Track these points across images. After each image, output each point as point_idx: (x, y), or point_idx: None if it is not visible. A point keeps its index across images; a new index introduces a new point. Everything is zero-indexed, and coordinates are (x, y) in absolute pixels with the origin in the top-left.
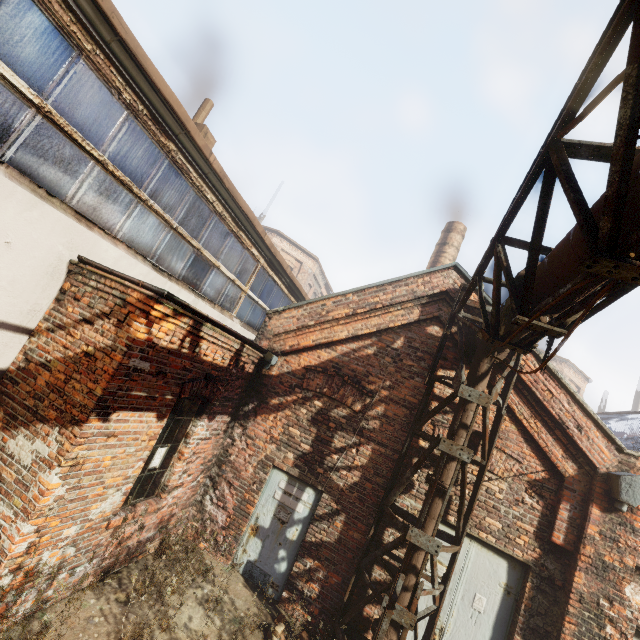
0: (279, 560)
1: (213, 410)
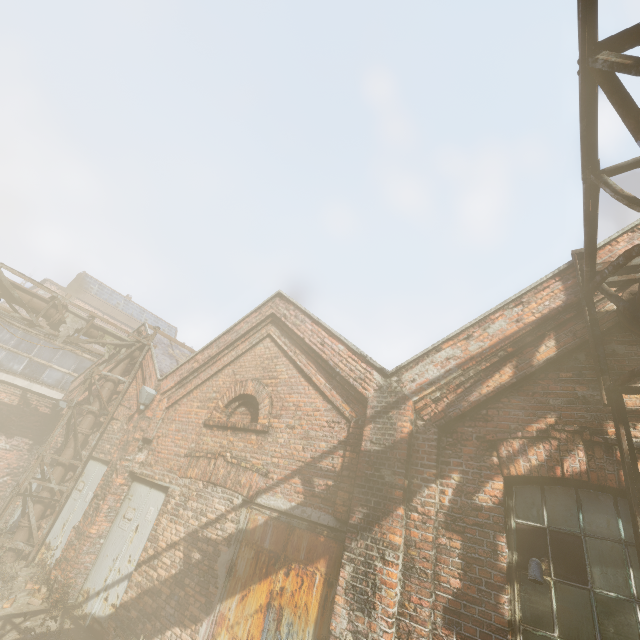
0: None
1: (11, 432)
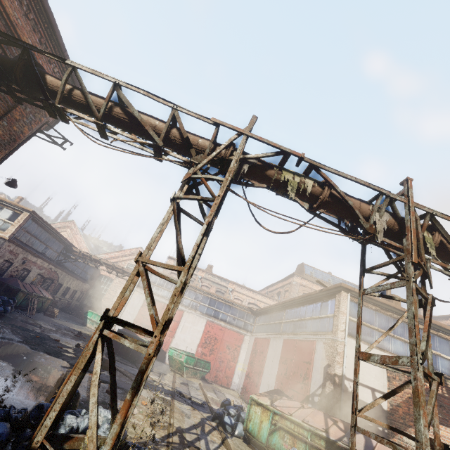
0: None
1: None
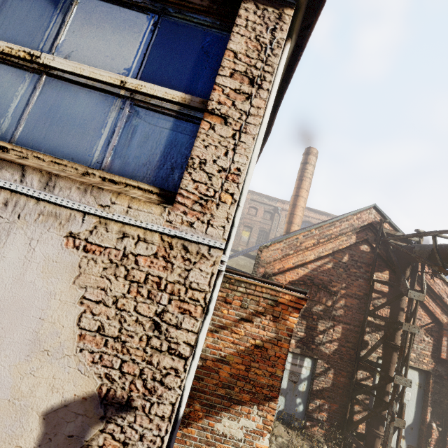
0: (297, 405)
1: None
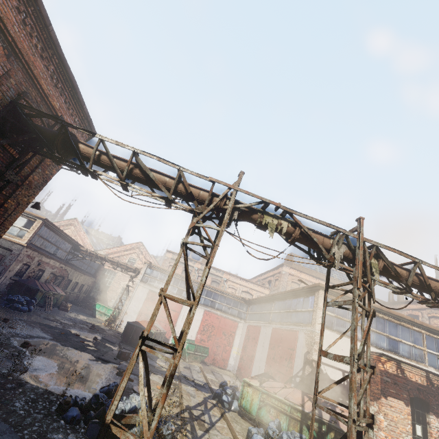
0: None
1: (434, 411)
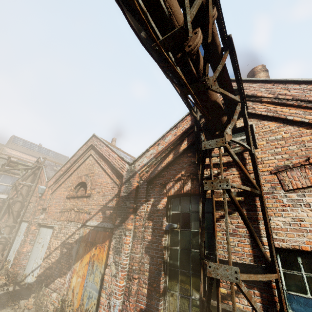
0: None
1: None
